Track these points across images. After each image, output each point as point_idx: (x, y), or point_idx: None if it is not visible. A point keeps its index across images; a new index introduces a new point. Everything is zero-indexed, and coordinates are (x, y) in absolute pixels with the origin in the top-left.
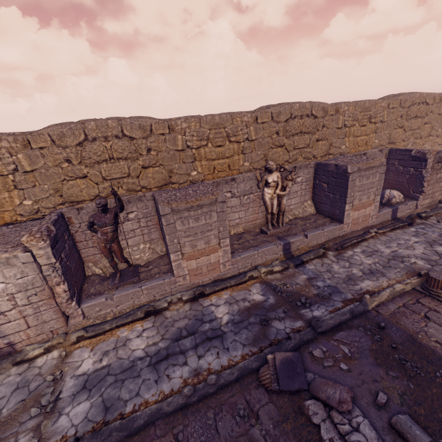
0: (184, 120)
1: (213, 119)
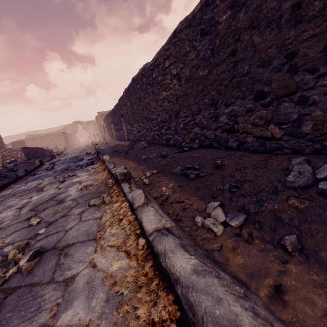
0: (4, 137)
1: (9, 136)
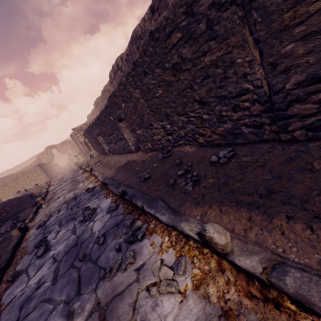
0: None
1: None
